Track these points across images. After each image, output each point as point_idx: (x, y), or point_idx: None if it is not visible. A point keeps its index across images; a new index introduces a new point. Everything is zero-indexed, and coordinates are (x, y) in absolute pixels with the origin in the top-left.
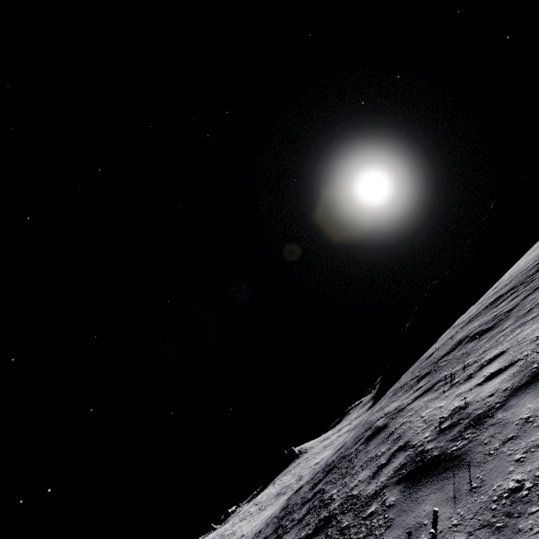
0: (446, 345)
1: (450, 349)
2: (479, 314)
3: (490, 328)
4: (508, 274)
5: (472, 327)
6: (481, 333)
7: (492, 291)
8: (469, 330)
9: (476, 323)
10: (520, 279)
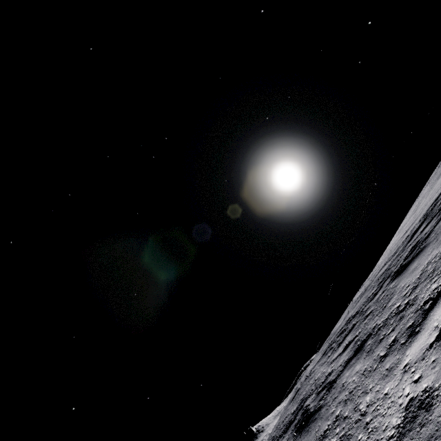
0: (298, 396)
1: (291, 416)
2: (332, 344)
3: (308, 418)
4: (382, 255)
5: (316, 375)
6: (304, 419)
7: (359, 291)
8: (312, 383)
9: (320, 371)
10: (367, 294)
